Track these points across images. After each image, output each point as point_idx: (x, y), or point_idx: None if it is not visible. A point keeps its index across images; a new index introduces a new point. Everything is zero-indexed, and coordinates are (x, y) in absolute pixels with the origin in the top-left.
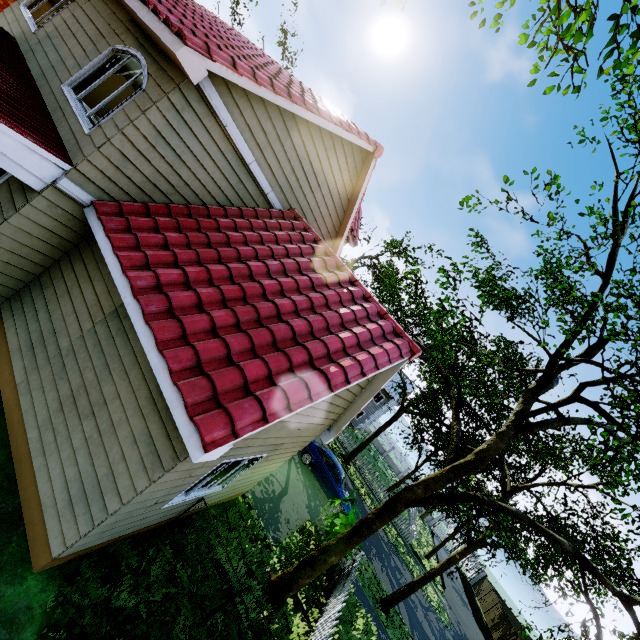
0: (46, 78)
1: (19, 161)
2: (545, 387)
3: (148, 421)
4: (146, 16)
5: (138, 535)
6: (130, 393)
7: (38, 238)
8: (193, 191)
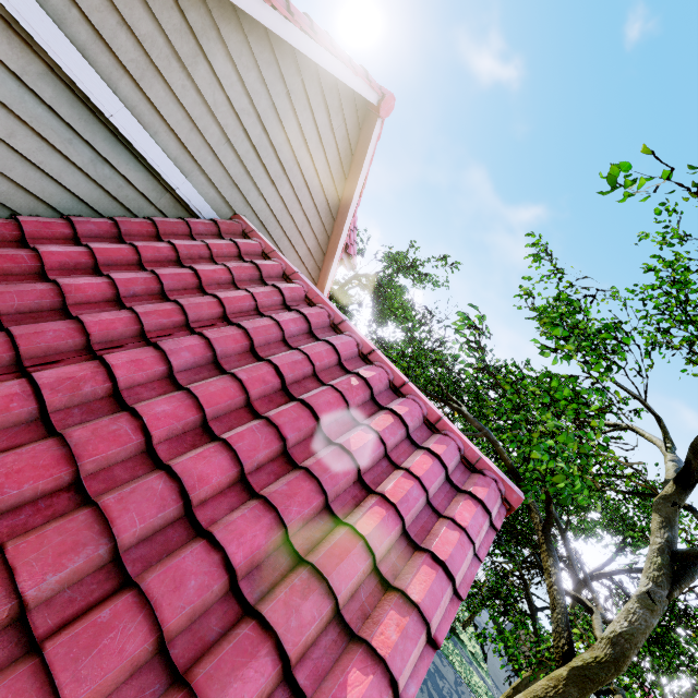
0: None
1: None
2: (691, 491)
3: None
4: None
5: None
6: None
7: None
8: None
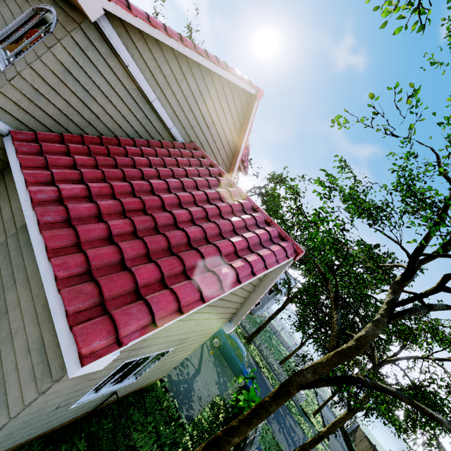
0: None
1: None
2: (409, 279)
3: (42, 328)
4: None
5: (51, 433)
6: (29, 301)
7: None
8: (105, 124)
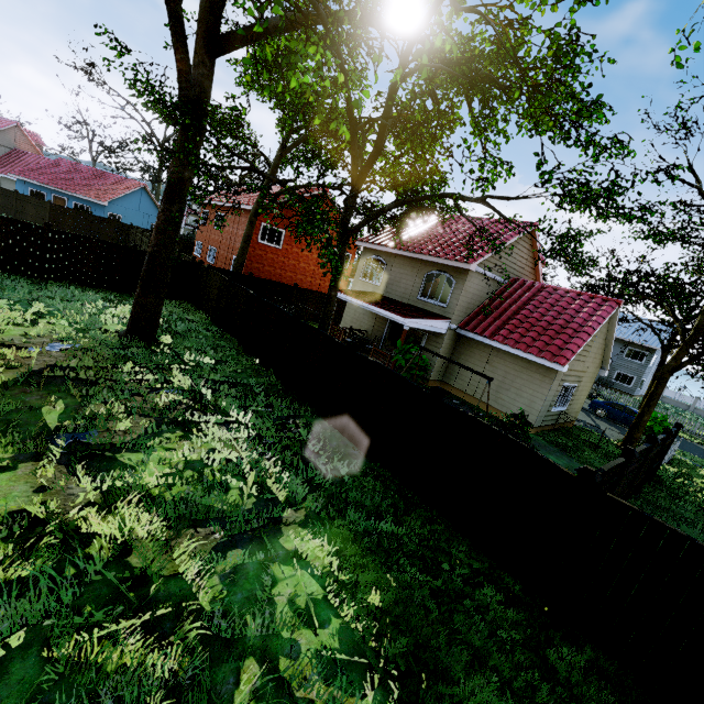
0: (405, 299)
1: (442, 327)
2: None
3: (533, 376)
4: (444, 262)
5: (546, 430)
6: (519, 374)
7: (447, 349)
8: (478, 301)
